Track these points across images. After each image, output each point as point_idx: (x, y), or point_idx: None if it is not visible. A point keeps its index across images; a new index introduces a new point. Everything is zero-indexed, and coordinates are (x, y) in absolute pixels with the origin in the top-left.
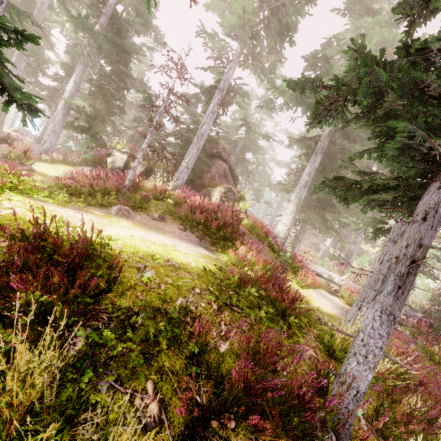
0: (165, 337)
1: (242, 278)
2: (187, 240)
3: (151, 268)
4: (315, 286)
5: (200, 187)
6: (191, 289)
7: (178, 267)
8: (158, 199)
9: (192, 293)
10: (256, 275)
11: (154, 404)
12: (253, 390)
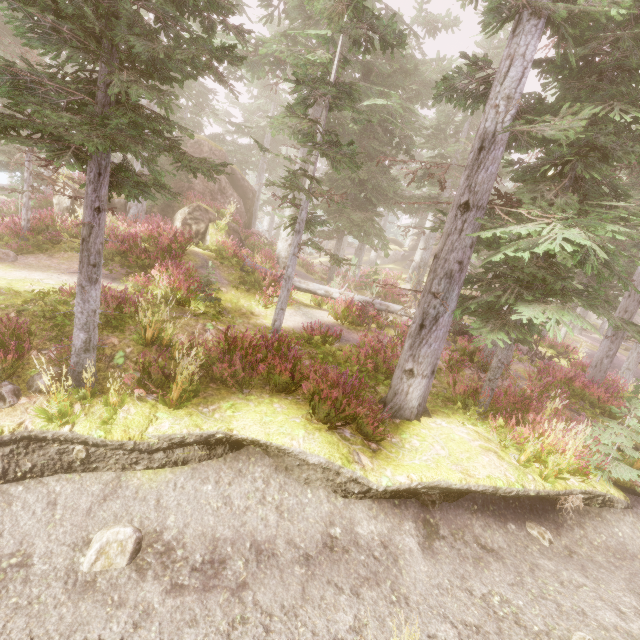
0: None
1: None
2: None
3: None
4: None
5: None
6: None
7: (6, 293)
8: (76, 237)
9: None
10: (112, 291)
11: None
12: None
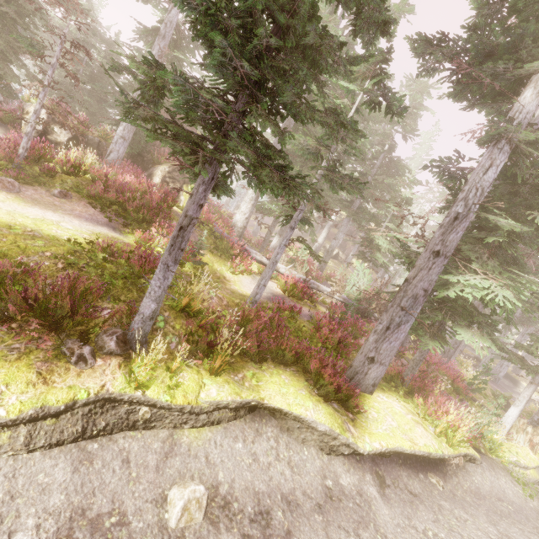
0: None
1: (112, 250)
2: (87, 219)
3: None
4: (247, 272)
5: (152, 164)
6: (41, 252)
7: (41, 237)
8: (69, 174)
9: (40, 255)
10: (136, 250)
11: None
12: (27, 299)
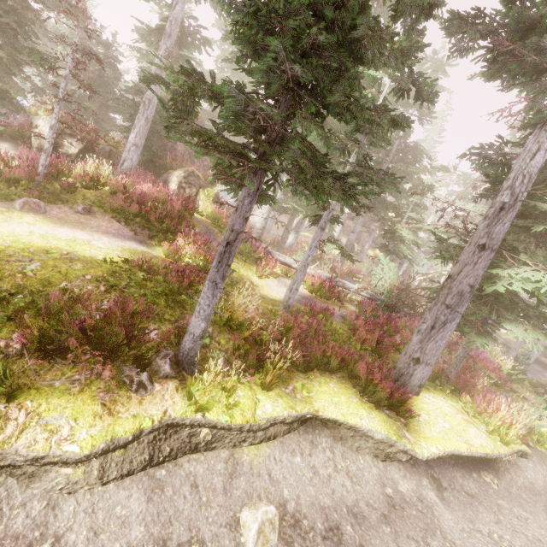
0: (35, 307)
1: (147, 267)
2: (114, 234)
3: (39, 260)
4: (273, 276)
5: (164, 170)
6: (82, 276)
7: (77, 259)
8: (88, 188)
9: (81, 279)
10: (170, 264)
11: (17, 345)
12: (84, 330)
